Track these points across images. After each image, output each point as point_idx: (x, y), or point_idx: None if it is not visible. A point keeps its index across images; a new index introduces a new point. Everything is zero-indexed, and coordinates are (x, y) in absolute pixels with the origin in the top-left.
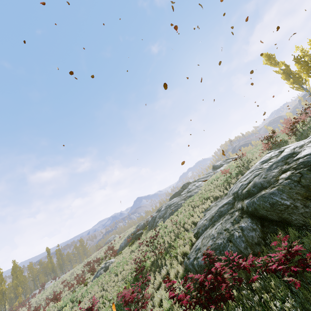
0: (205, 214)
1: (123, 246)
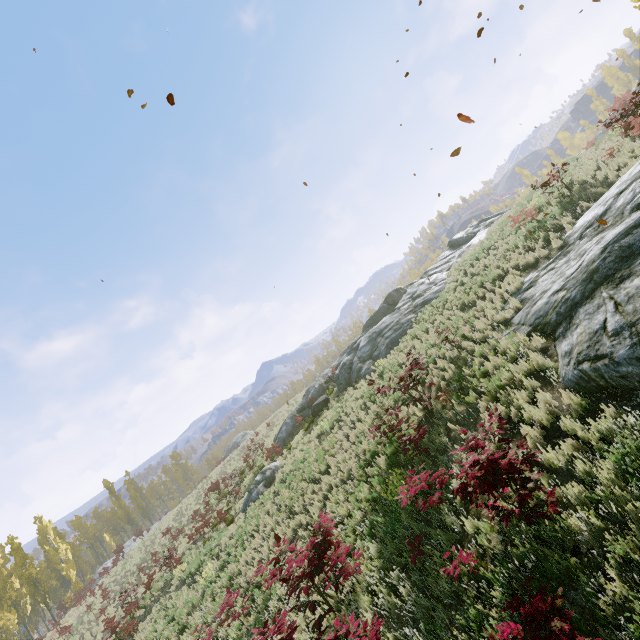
0: (522, 299)
1: (284, 438)
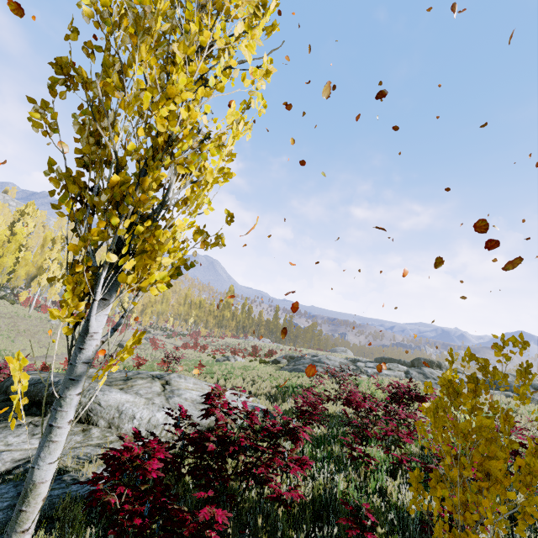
0: None
1: None
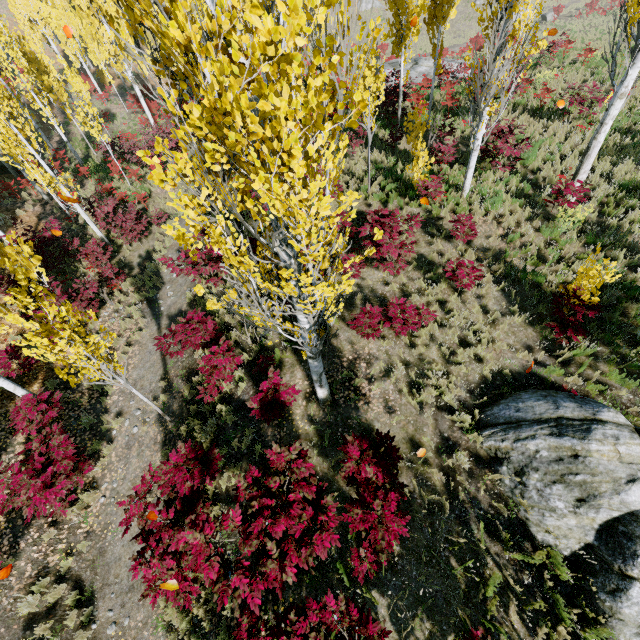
0: None
1: None
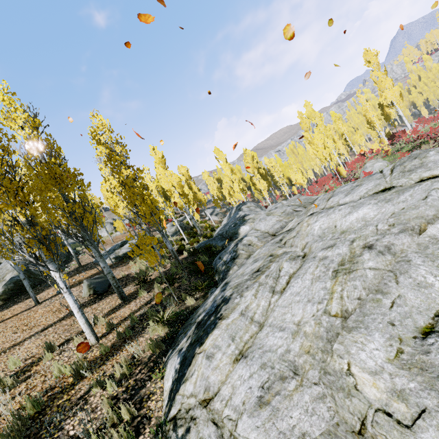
0: None
1: None
